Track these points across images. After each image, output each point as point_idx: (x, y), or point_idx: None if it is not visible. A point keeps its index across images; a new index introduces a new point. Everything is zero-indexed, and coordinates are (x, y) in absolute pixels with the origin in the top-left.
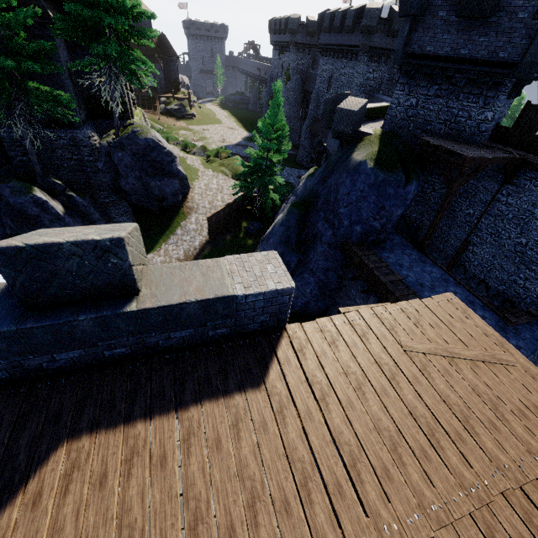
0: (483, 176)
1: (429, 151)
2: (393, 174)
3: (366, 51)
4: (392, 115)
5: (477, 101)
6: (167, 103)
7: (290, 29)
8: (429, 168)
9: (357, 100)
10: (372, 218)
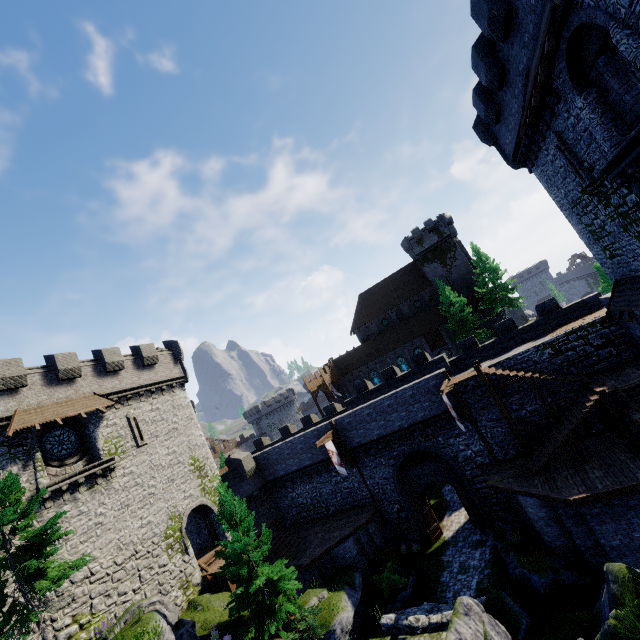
0: None
1: None
2: None
3: None
4: None
5: None
6: None
7: None
8: None
9: None
10: None
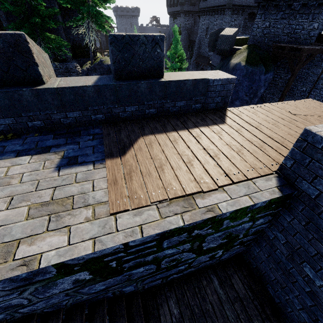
0: (311, 66)
1: (279, 51)
2: (257, 67)
3: (230, 8)
4: (253, 35)
5: (308, 17)
6: (108, 55)
7: (180, 2)
8: (277, 65)
9: (231, 29)
10: (245, 96)
